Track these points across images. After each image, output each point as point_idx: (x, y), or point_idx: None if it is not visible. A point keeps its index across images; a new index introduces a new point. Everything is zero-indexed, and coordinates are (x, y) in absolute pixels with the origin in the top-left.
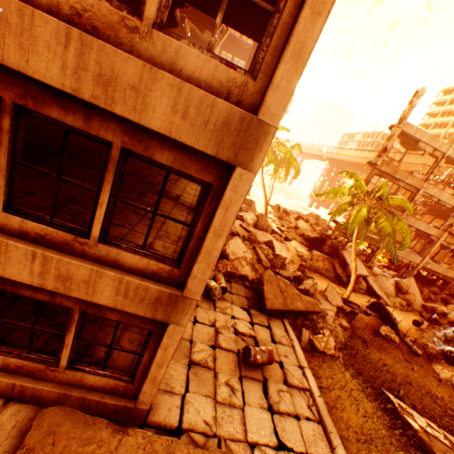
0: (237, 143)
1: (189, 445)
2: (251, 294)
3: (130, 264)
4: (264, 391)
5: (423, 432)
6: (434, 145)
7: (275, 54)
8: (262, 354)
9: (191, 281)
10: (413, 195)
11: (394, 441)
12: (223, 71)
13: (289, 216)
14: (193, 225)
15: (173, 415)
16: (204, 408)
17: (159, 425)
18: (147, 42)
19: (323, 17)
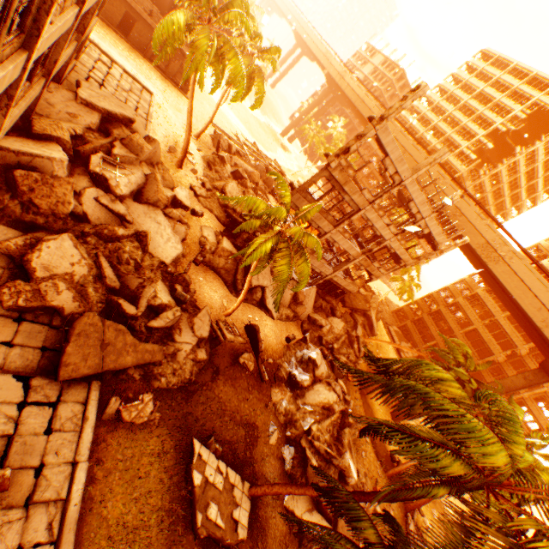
0: None
1: None
2: (59, 339)
3: None
4: None
5: (204, 482)
6: (399, 168)
7: None
8: None
9: None
10: (353, 213)
11: (155, 518)
12: None
13: (226, 165)
14: None
15: None
16: None
17: None
18: None
19: None
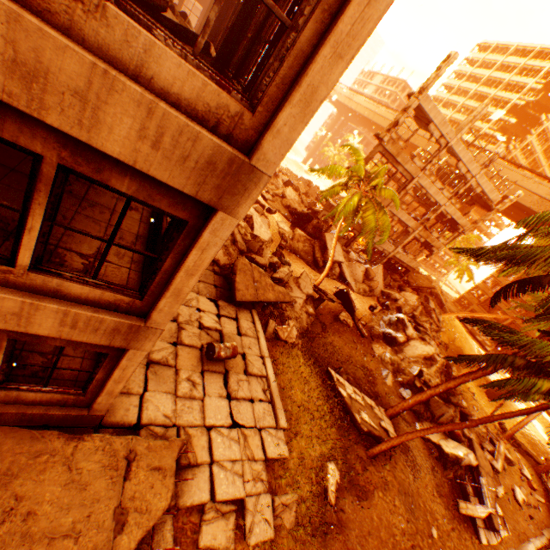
0: (222, 186)
1: (150, 439)
2: (221, 281)
3: (77, 294)
4: (225, 382)
5: (349, 397)
6: (443, 131)
7: (283, 88)
8: (227, 350)
9: (157, 314)
10: (407, 183)
11: (326, 408)
12: (214, 92)
13: (278, 178)
14: (161, 259)
15: (132, 414)
16: (164, 404)
17: (117, 424)
18: (98, 22)
19: (345, 62)
